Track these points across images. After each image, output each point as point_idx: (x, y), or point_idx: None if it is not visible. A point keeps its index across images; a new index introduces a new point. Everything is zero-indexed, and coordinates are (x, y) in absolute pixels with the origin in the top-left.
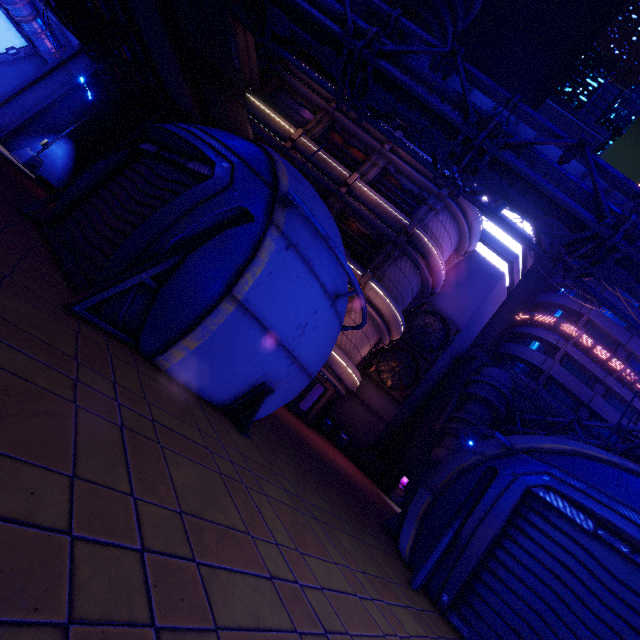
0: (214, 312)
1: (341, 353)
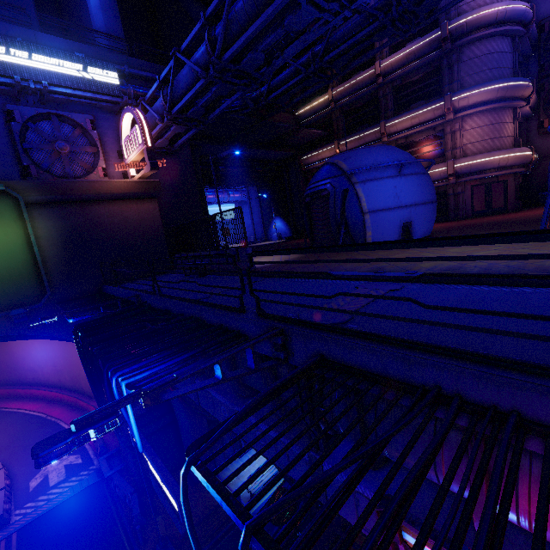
0: (365, 221)
1: (482, 156)
